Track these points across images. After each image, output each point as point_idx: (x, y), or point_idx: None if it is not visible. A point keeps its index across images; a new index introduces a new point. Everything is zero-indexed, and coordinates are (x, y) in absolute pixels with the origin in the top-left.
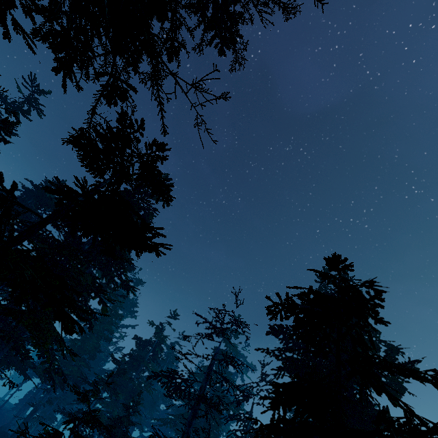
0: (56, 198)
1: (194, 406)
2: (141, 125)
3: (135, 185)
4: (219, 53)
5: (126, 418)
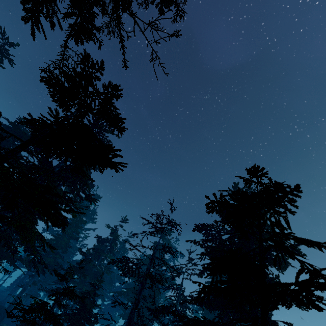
0: (30, 130)
1: (142, 281)
2: (101, 66)
3: (96, 117)
4: (159, 12)
5: (93, 292)
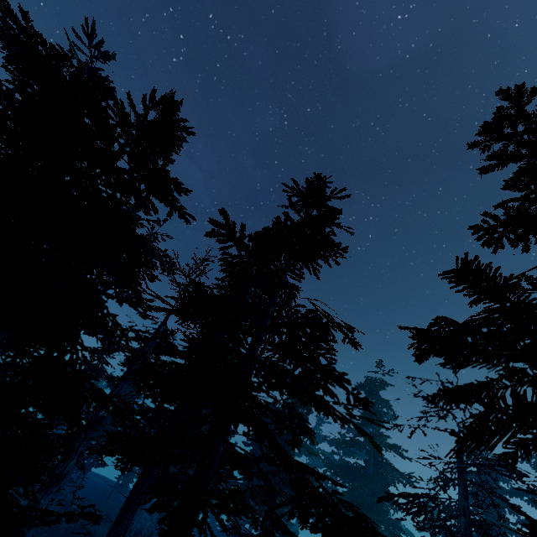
0: (221, 247)
1: None
2: None
3: None
4: None
5: None
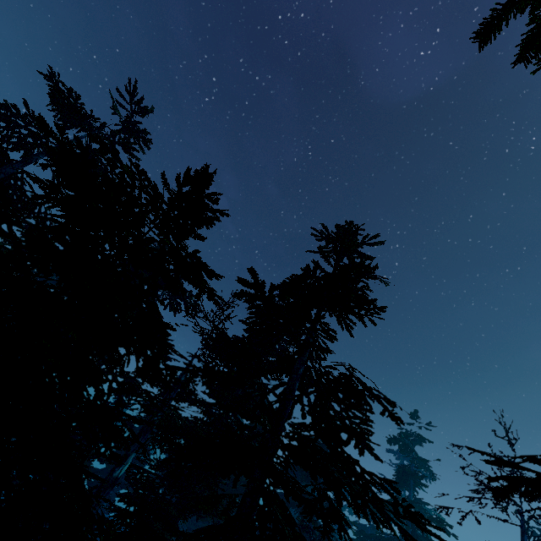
0: (249, 307)
1: None
2: None
3: None
4: None
5: None
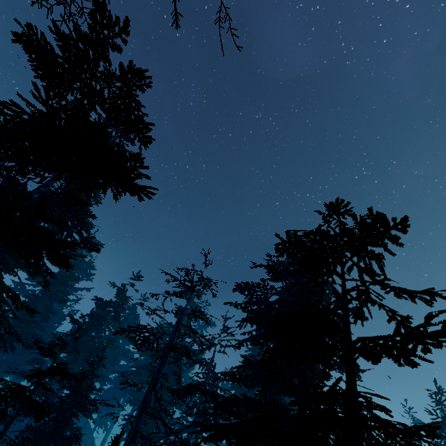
0: None
1: (162, 355)
2: (124, 27)
3: (108, 115)
4: None
5: (91, 372)
